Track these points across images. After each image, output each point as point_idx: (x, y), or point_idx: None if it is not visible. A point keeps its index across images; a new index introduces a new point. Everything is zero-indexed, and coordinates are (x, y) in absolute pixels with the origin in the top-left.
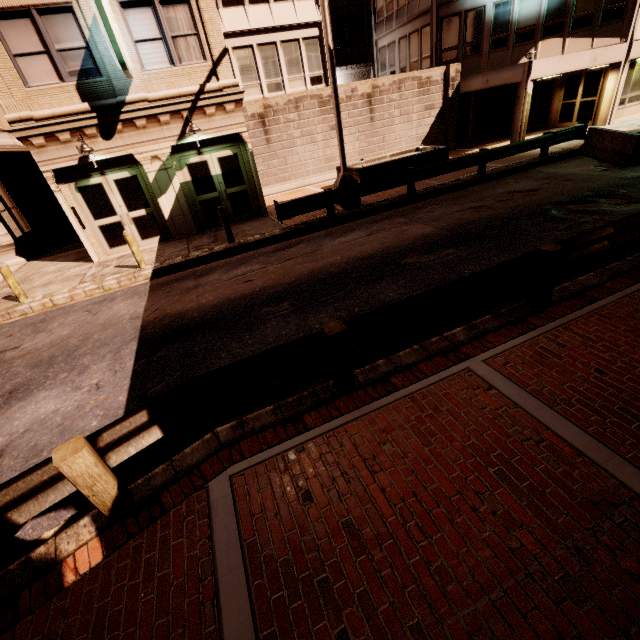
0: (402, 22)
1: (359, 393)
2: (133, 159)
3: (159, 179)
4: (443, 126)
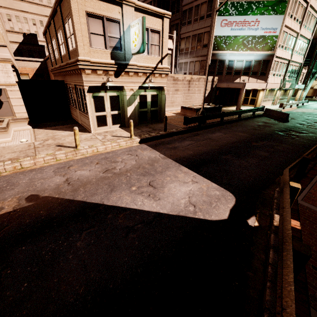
0: (192, 56)
1: (304, 179)
2: (120, 88)
3: (130, 99)
4: (209, 97)
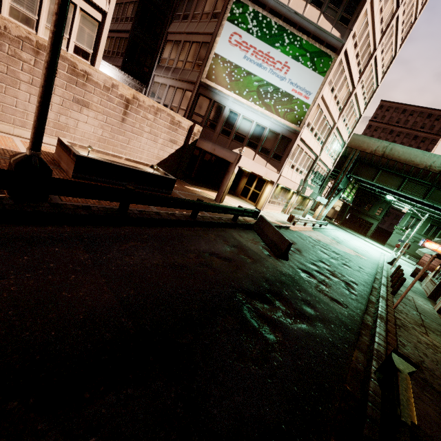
0: (175, 77)
1: None
2: None
3: None
4: (179, 159)
